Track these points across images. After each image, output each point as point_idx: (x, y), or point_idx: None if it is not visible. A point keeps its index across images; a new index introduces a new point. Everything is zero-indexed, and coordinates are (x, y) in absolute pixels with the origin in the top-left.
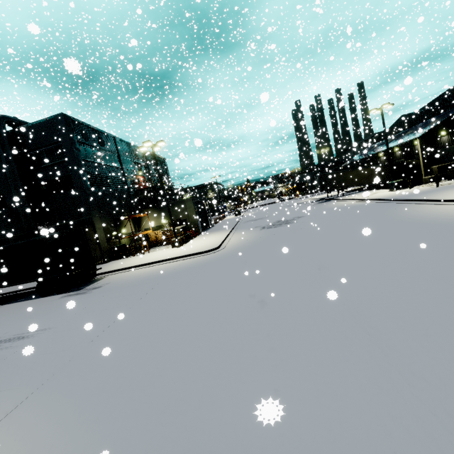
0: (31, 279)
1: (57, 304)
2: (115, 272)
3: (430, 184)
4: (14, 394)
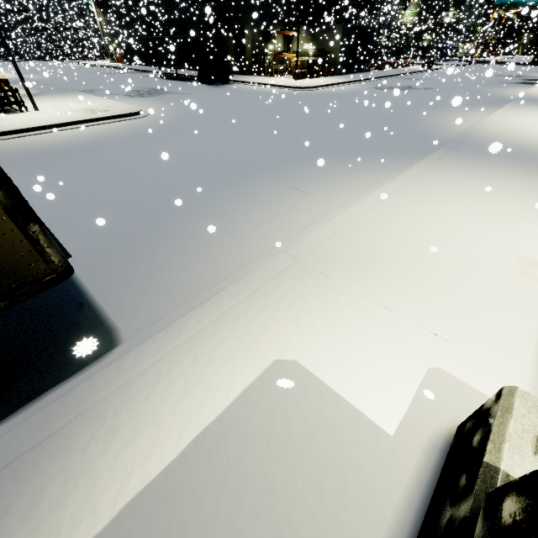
0: (196, 68)
1: (202, 88)
2: (242, 83)
3: None
4: (173, 103)
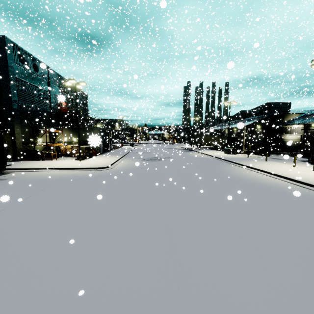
0: None
1: None
2: (23, 169)
3: (245, 155)
4: None
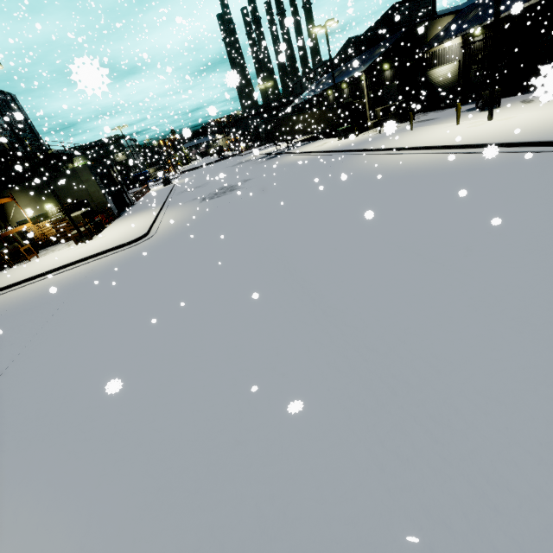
0: None
1: None
2: None
3: (374, 130)
4: None
